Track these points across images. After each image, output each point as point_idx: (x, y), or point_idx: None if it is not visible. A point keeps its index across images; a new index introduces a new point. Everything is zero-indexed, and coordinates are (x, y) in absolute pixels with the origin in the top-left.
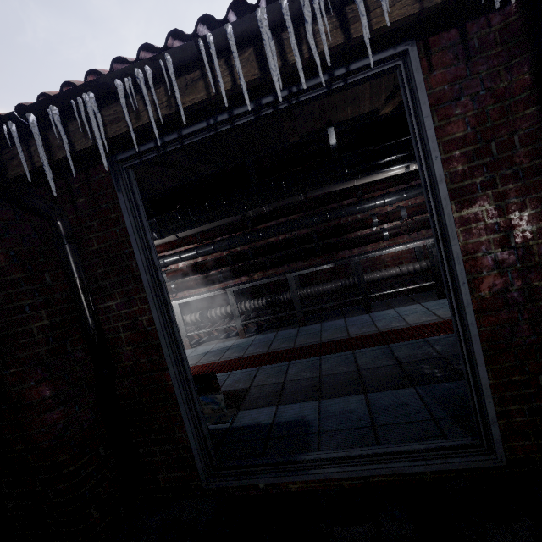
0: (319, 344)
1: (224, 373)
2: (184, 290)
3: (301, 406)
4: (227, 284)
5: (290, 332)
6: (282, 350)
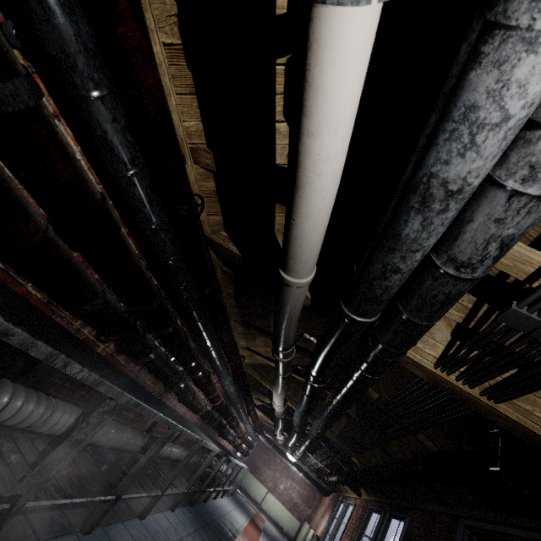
0: None
1: None
2: None
3: None
4: (52, 308)
5: None
6: None
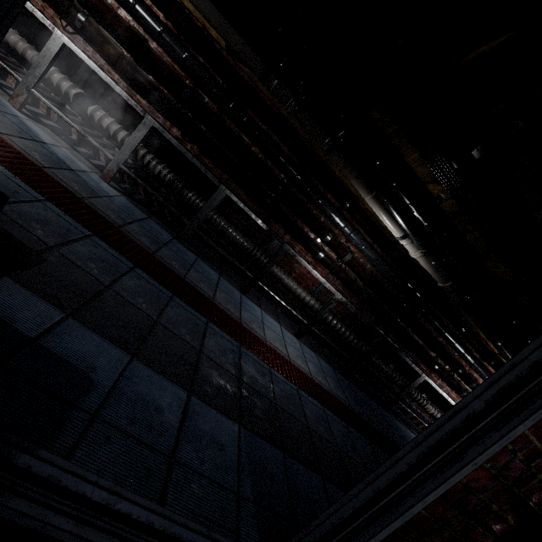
0: (182, 278)
1: (33, 191)
2: (91, 43)
3: (103, 346)
4: (152, 111)
5: (161, 232)
6: (138, 243)
